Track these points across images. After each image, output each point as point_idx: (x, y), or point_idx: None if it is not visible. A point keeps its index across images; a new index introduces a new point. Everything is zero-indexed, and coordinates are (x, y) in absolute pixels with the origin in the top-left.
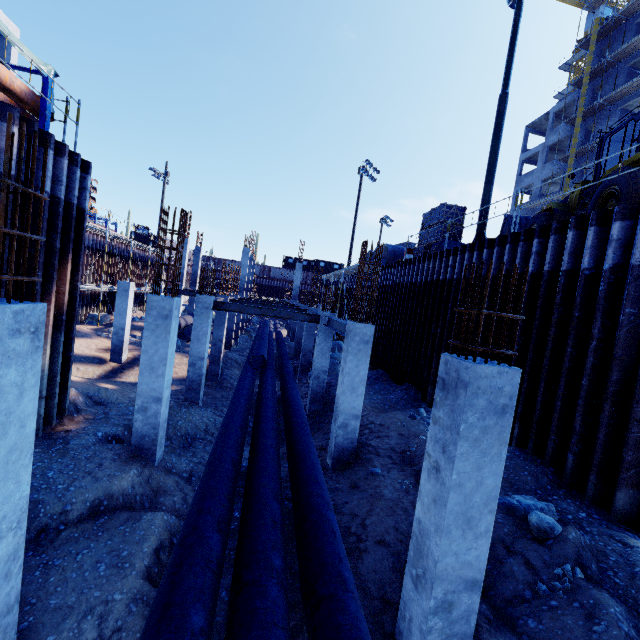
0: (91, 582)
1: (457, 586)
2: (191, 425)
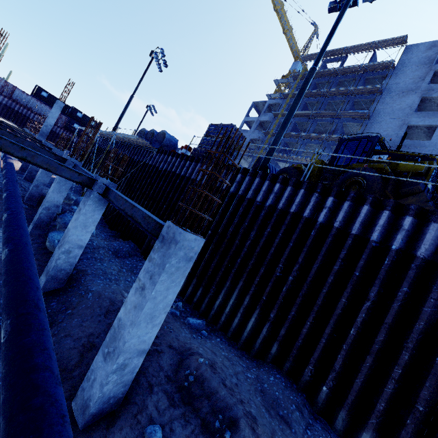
0: None
1: None
2: None
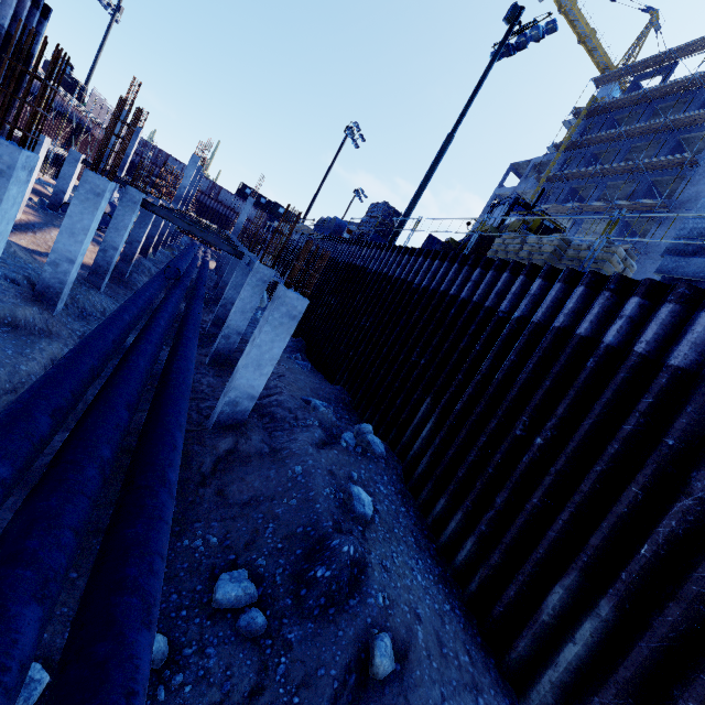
0: (2, 355)
1: (244, 395)
2: (89, 303)
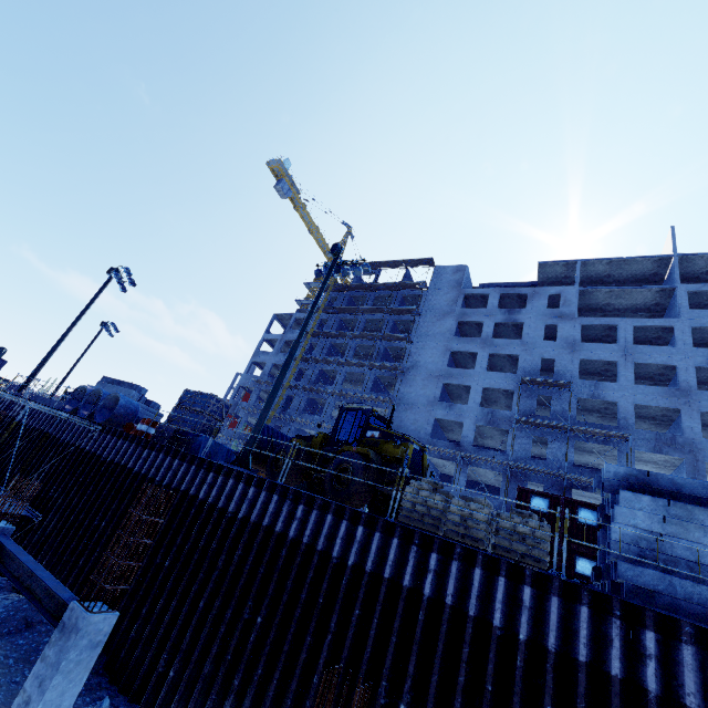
0: None
1: None
2: None
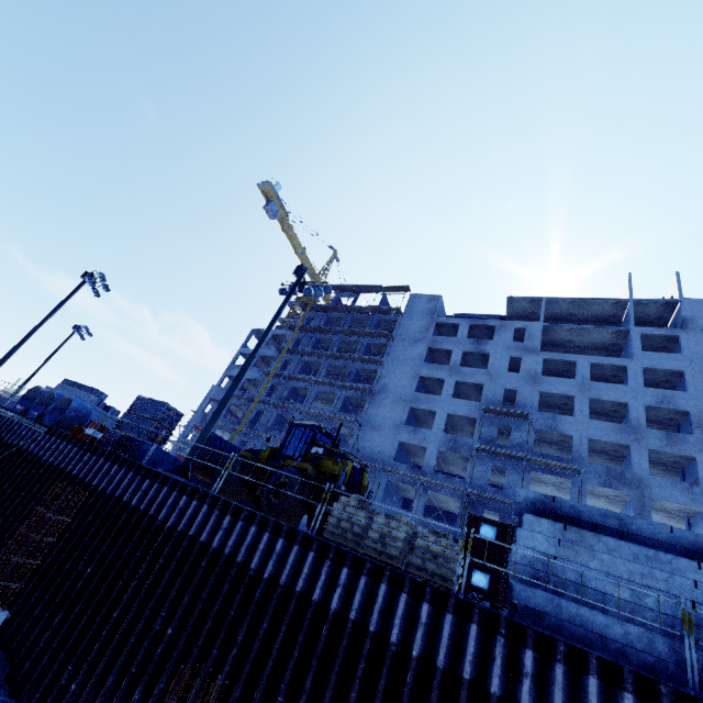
0: None
1: None
2: None
